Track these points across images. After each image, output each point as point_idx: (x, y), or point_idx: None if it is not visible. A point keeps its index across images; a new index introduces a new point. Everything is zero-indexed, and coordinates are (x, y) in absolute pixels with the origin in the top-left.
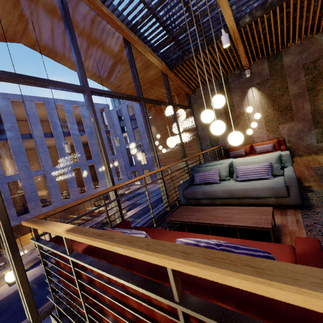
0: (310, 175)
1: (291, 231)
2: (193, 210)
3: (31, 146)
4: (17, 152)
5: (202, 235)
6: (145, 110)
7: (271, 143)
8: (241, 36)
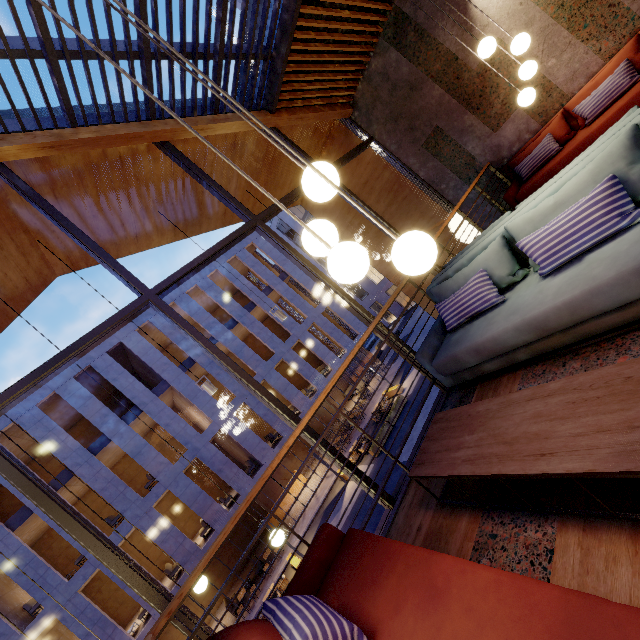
0: None
1: None
2: (458, 424)
3: (204, 372)
4: (192, 393)
5: (463, 569)
6: (274, 238)
7: (618, 65)
8: None
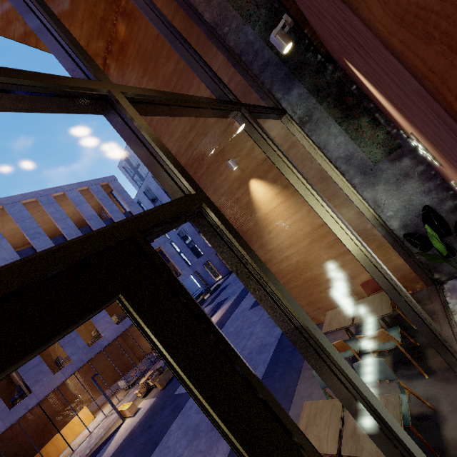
0: None
1: None
2: None
3: None
4: None
5: None
6: None
7: None
8: None
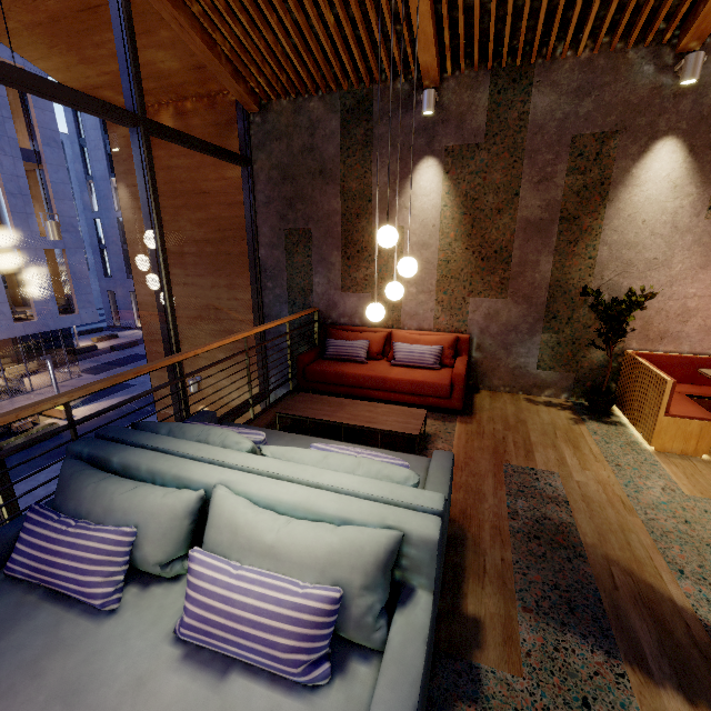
0: (495, 526)
1: None
2: None
3: None
4: None
5: None
6: None
7: (437, 344)
8: None
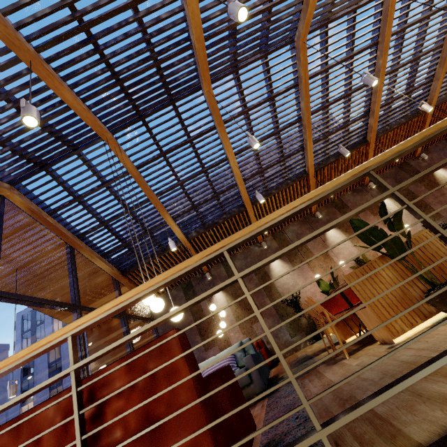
0: None
1: (254, 416)
2: None
3: None
4: None
5: None
6: None
7: None
8: (194, 246)
